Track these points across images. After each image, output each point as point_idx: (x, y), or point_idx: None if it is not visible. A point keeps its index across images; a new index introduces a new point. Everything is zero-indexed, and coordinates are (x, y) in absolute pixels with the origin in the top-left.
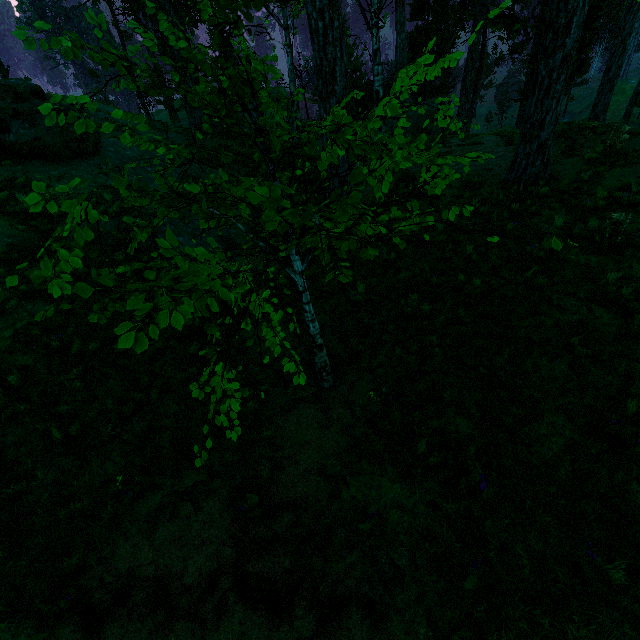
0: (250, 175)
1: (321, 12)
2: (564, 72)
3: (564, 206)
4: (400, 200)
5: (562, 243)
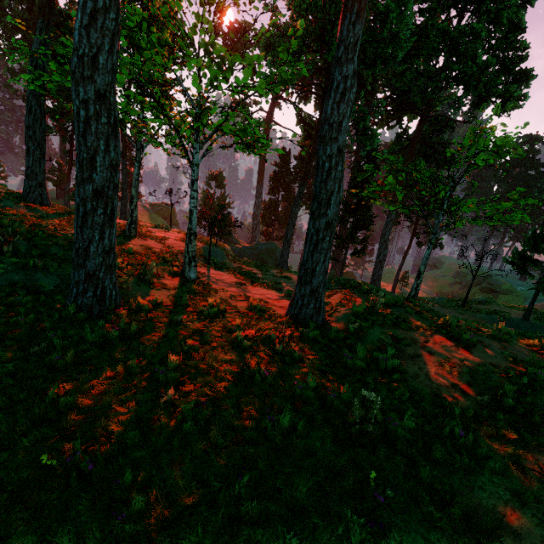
0: (4, 242)
1: (85, 102)
2: (328, 235)
3: (328, 357)
4: (174, 311)
5: (304, 423)
